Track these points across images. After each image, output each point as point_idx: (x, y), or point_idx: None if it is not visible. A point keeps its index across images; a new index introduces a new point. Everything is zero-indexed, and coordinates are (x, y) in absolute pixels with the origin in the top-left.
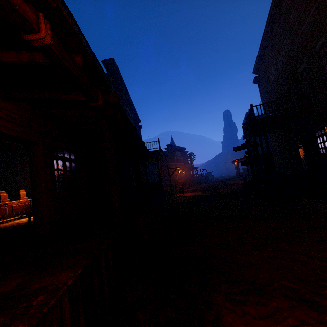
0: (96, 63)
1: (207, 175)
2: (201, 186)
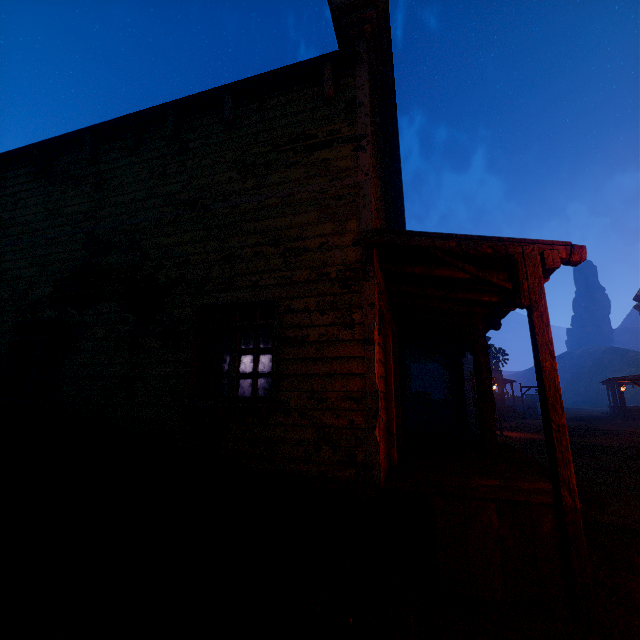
0: (402, 211)
1: (532, 400)
2: (527, 422)
